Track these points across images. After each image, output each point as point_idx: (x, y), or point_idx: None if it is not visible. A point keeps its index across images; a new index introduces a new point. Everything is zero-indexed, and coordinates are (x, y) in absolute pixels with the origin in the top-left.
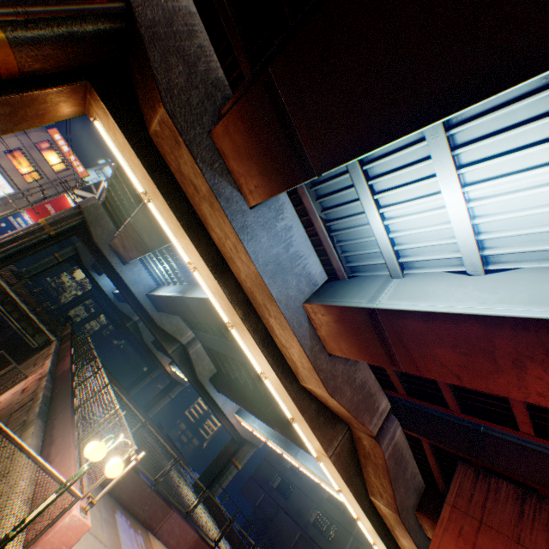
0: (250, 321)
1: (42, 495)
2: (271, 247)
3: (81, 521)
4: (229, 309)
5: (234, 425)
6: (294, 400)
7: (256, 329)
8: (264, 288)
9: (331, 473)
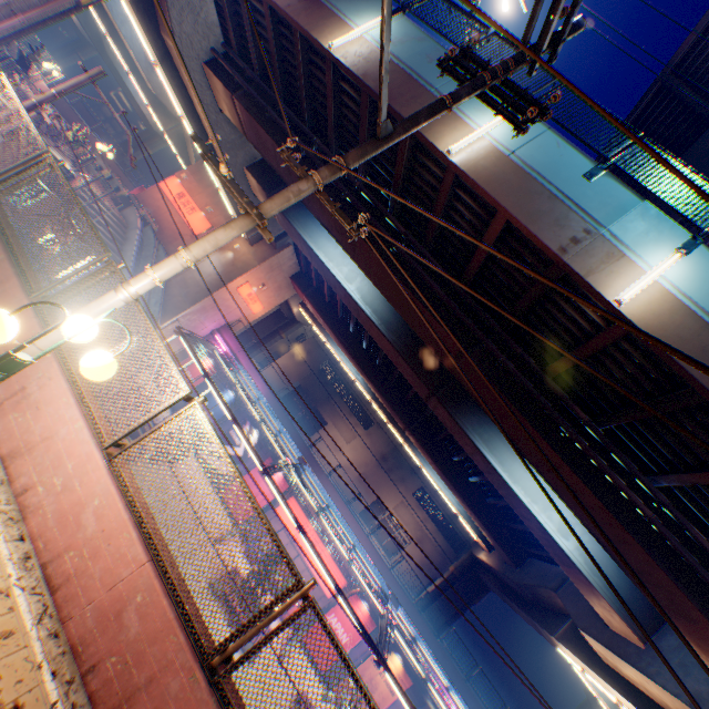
0: (116, 40)
1: (34, 73)
2: (122, 8)
3: (48, 88)
4: (104, 28)
5: (147, 118)
6: (145, 94)
7: (121, 47)
8: (119, 29)
9: (172, 144)
